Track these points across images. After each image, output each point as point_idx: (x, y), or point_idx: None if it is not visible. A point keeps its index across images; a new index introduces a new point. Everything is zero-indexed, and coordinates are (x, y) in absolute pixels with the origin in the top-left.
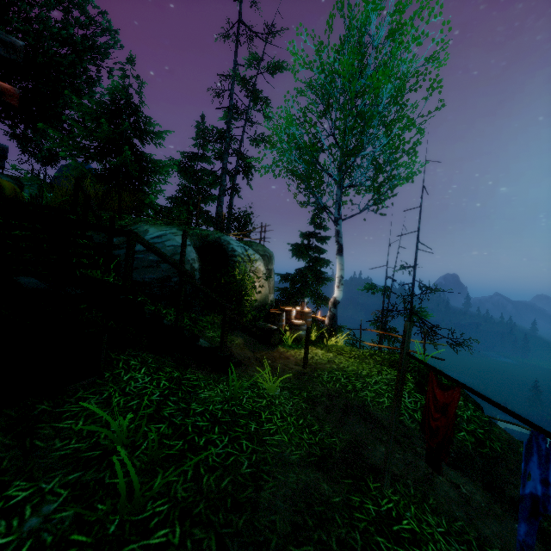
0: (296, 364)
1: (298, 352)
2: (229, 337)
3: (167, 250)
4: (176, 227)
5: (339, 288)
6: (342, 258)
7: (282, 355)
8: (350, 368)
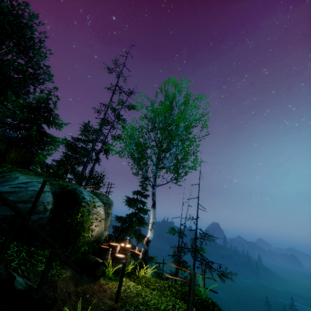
0: (110, 298)
1: (115, 284)
2: (59, 270)
3: (28, 193)
4: (43, 178)
5: (151, 231)
6: (154, 210)
7: (101, 287)
8: (152, 302)
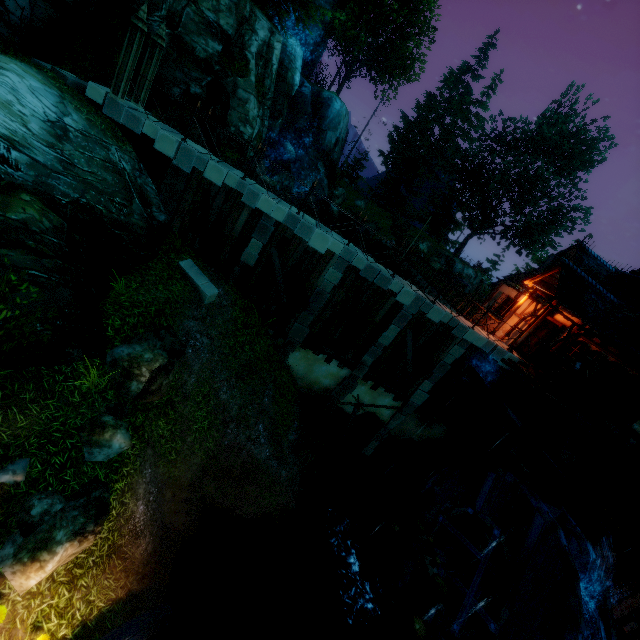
0: None
1: None
2: None
3: None
4: None
5: None
6: None
7: None
8: None
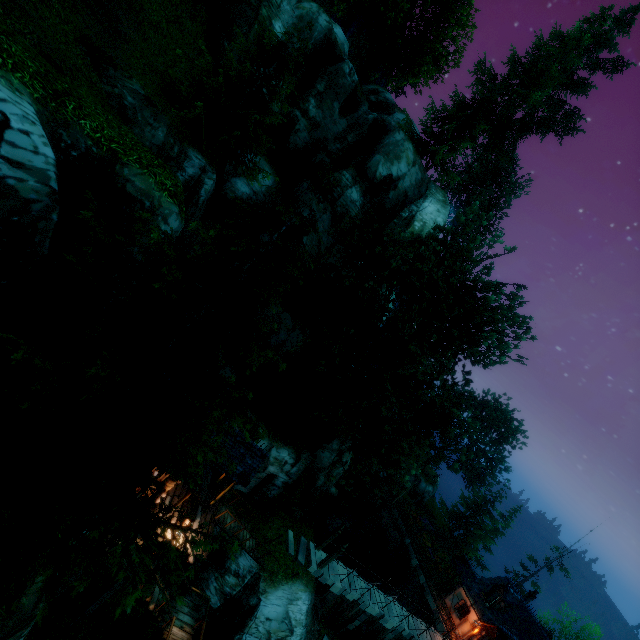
0: None
1: None
2: None
3: None
4: None
5: None
6: None
7: None
8: None
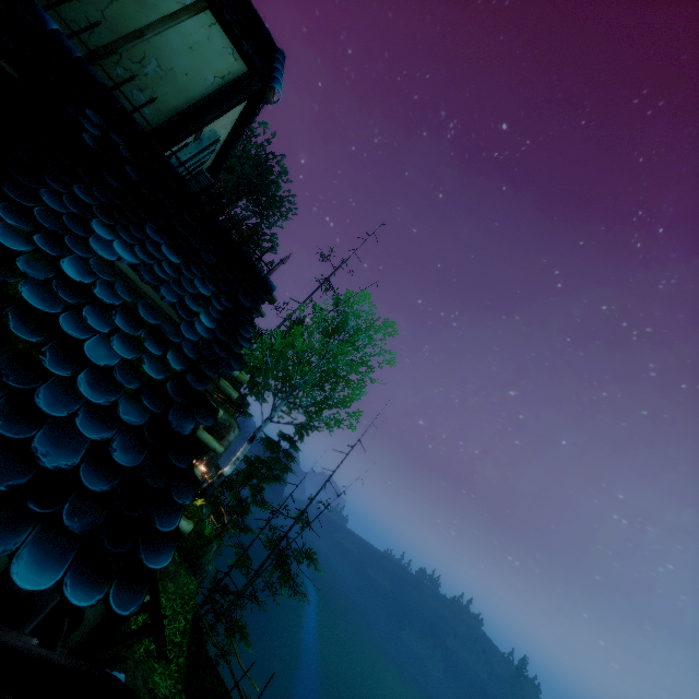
0: None
1: None
2: None
3: None
4: None
5: (231, 465)
6: (248, 445)
7: None
8: None
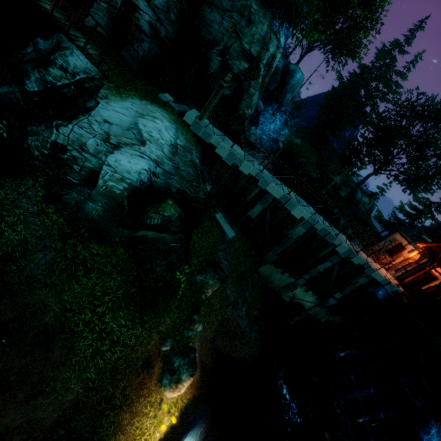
0: None
1: None
2: None
3: None
4: None
5: None
6: None
7: None
8: None
